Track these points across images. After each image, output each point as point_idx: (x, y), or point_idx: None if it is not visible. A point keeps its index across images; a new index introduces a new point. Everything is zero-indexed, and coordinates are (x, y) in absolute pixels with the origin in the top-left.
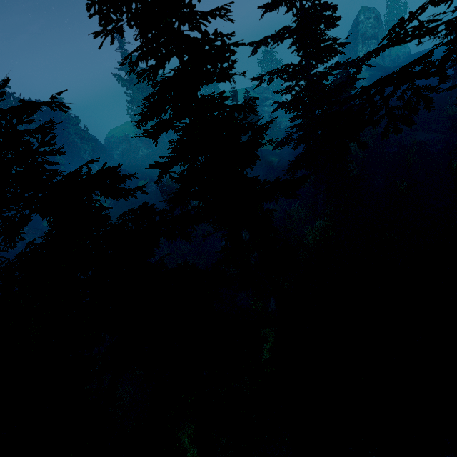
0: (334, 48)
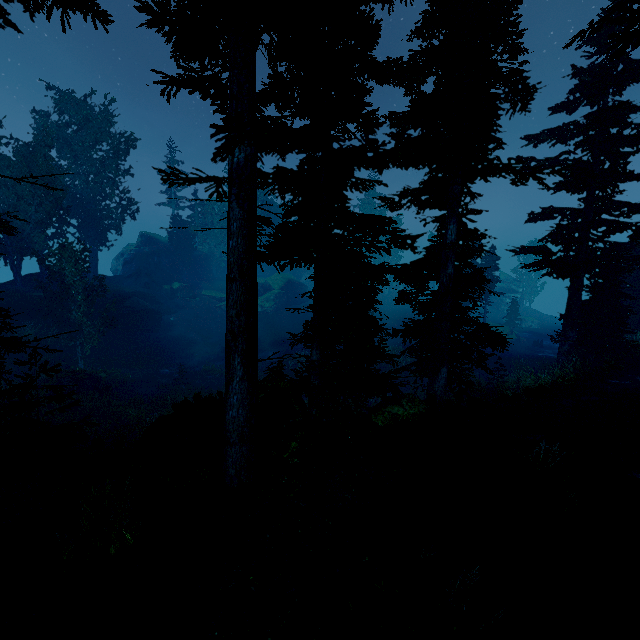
0: (639, 143)
